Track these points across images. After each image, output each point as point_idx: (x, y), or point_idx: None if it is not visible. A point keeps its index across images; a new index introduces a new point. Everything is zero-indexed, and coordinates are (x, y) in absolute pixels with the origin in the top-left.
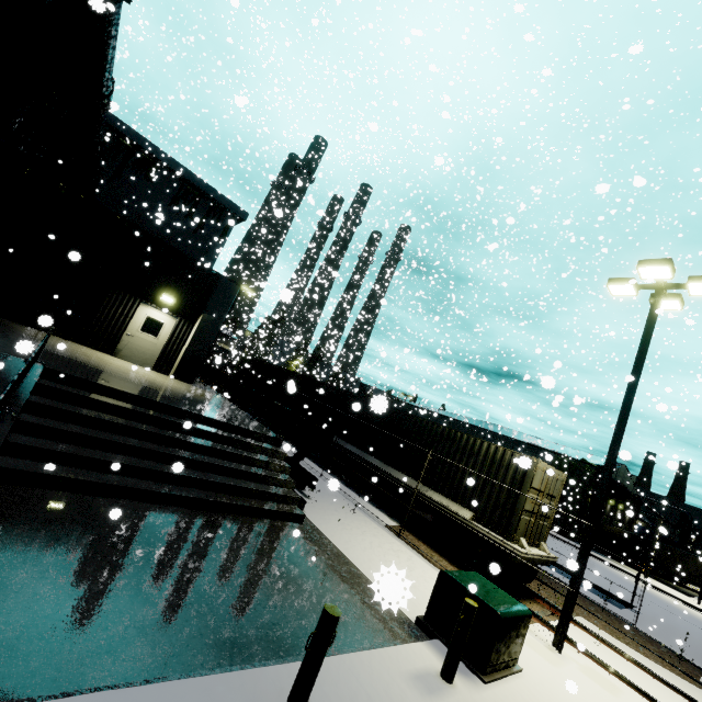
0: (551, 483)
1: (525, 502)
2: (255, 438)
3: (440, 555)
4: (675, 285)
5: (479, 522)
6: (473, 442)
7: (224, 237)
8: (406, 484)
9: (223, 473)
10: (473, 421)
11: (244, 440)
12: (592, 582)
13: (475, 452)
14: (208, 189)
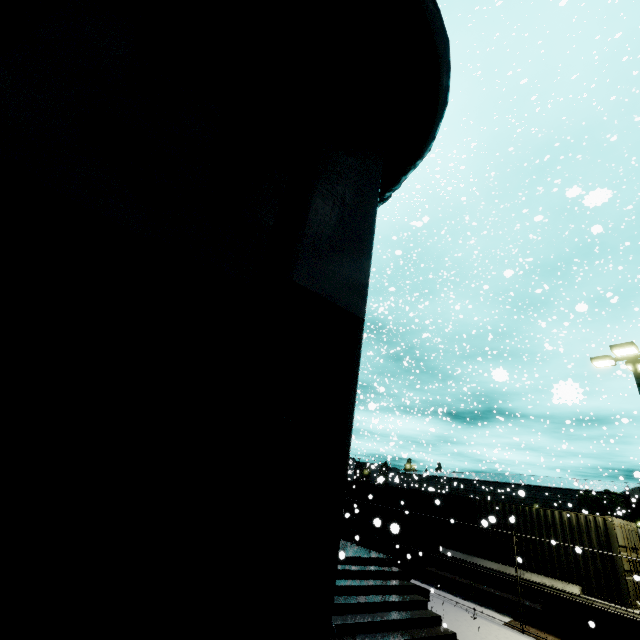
0: (629, 536)
1: (622, 563)
2: (375, 564)
3: None
4: None
5: (590, 595)
6: (543, 513)
7: None
8: (500, 571)
9: (380, 609)
10: (483, 476)
11: (373, 569)
12: None
13: (550, 523)
14: None
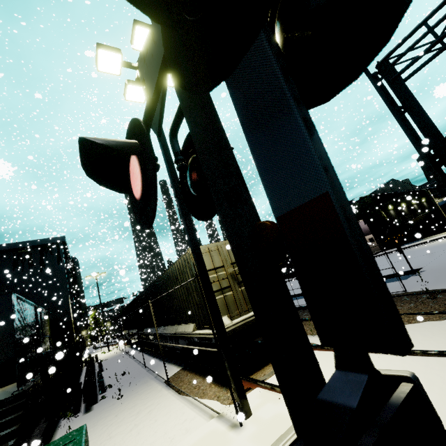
0: (228, 253)
1: None
2: None
3: (199, 376)
4: None
5: (199, 328)
6: (173, 270)
7: (60, 259)
8: (170, 333)
9: None
10: None
11: None
12: (389, 275)
13: (176, 276)
14: (29, 243)
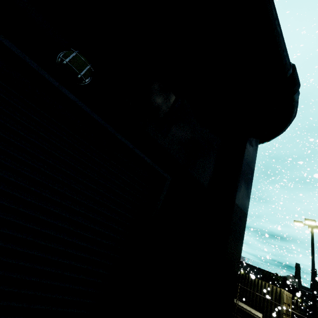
0: (288, 299)
1: (283, 309)
2: None
3: None
4: (316, 226)
5: None
6: (254, 280)
7: None
8: None
9: None
10: None
11: None
12: None
13: (256, 284)
14: None
